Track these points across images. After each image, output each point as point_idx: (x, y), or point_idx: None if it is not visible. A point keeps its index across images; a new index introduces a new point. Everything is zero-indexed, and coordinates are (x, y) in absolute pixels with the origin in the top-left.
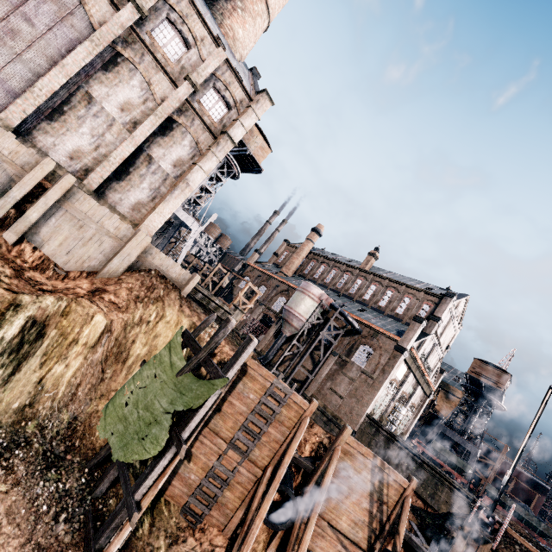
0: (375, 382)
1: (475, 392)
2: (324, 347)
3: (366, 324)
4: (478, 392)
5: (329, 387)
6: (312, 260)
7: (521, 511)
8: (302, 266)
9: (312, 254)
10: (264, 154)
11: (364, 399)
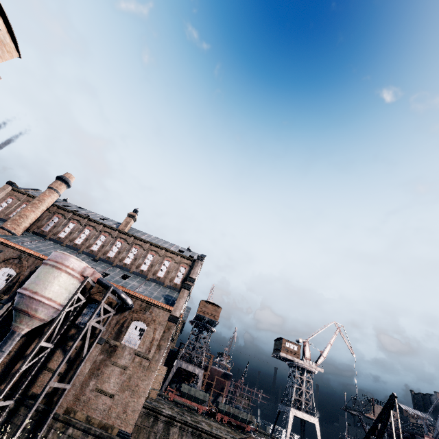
0: (152, 362)
1: (198, 324)
2: (85, 333)
3: (137, 297)
4: (201, 324)
5: (93, 388)
6: (56, 215)
7: (238, 412)
8: (39, 220)
9: (56, 207)
10: (4, 54)
11: (141, 388)
